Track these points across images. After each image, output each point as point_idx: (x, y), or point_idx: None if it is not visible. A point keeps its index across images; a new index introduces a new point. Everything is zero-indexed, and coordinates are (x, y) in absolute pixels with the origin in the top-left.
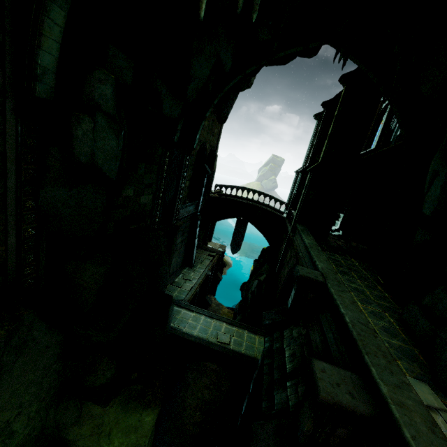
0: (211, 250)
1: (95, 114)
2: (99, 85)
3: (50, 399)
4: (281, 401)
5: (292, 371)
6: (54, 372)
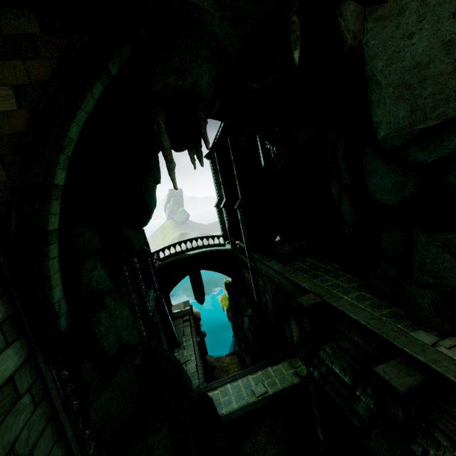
0: (182, 315)
1: (103, 302)
2: (92, 273)
3: None
4: (364, 409)
5: (352, 381)
6: None
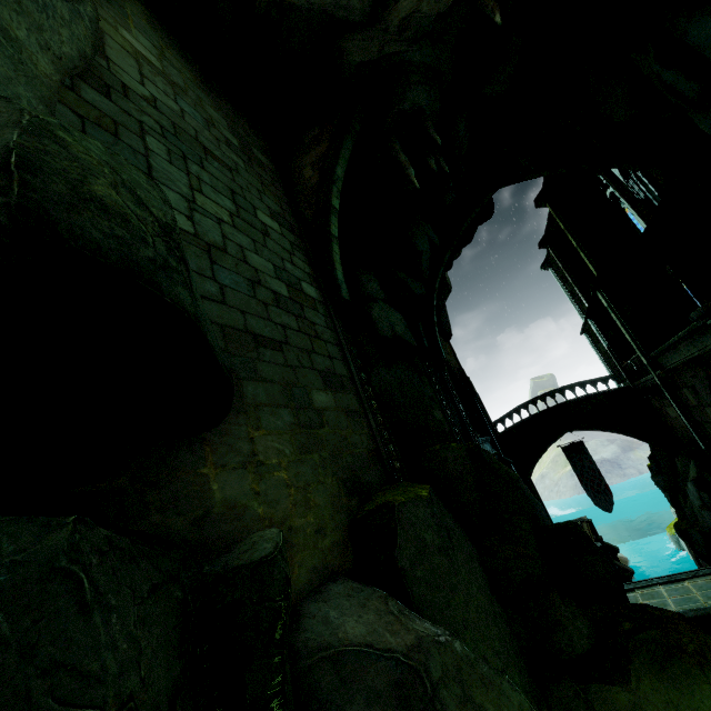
0: None
1: (376, 302)
2: (368, 285)
3: (527, 679)
4: None
5: None
6: (502, 620)
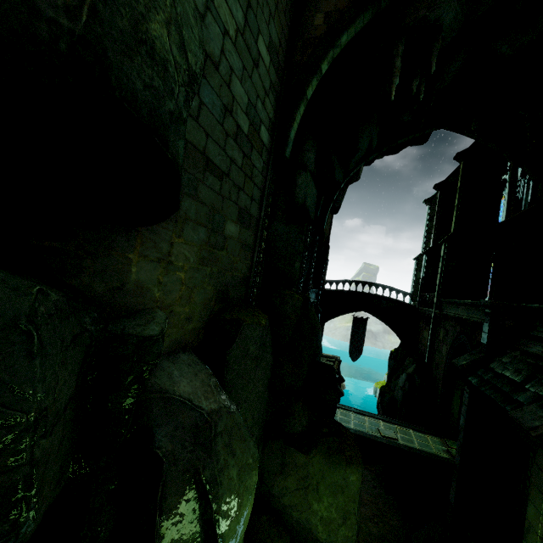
0: (327, 356)
1: (306, 171)
2: (307, 153)
3: (261, 432)
4: (528, 397)
5: (525, 378)
6: (265, 401)
